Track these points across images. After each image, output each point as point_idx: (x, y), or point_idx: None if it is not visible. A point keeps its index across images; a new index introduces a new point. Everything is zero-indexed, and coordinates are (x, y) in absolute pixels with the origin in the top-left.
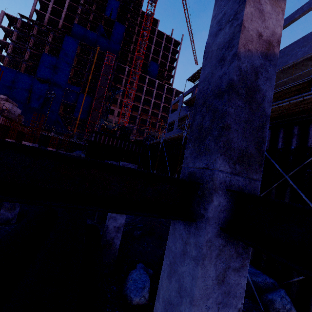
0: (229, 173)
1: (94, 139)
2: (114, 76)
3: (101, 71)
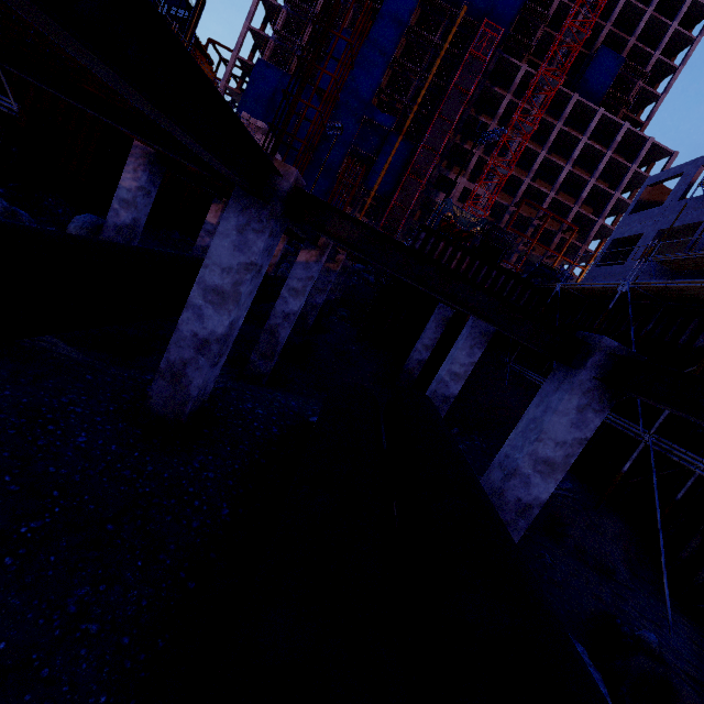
0: None
1: (420, 246)
2: (482, 91)
3: (453, 76)
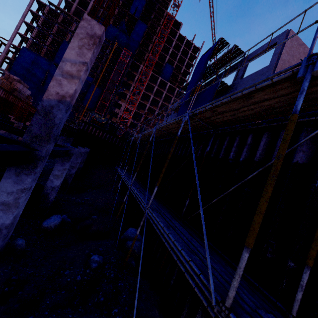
0: (29, 141)
1: (83, 128)
2: (128, 72)
3: (116, 66)
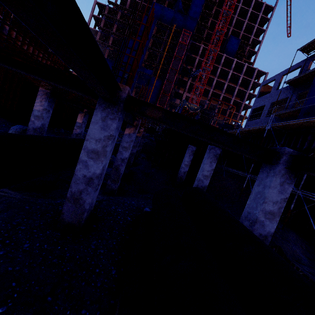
0: None
1: None
2: (187, 56)
3: (174, 52)
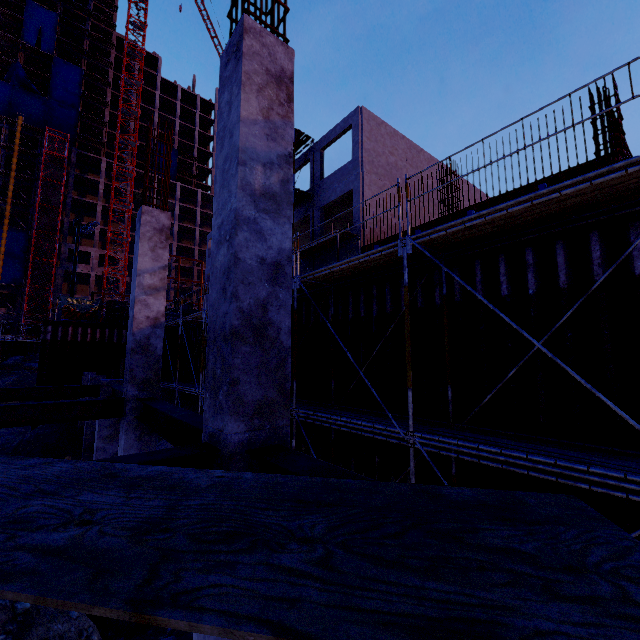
0: (137, 391)
1: (52, 336)
2: (76, 178)
3: (39, 170)
